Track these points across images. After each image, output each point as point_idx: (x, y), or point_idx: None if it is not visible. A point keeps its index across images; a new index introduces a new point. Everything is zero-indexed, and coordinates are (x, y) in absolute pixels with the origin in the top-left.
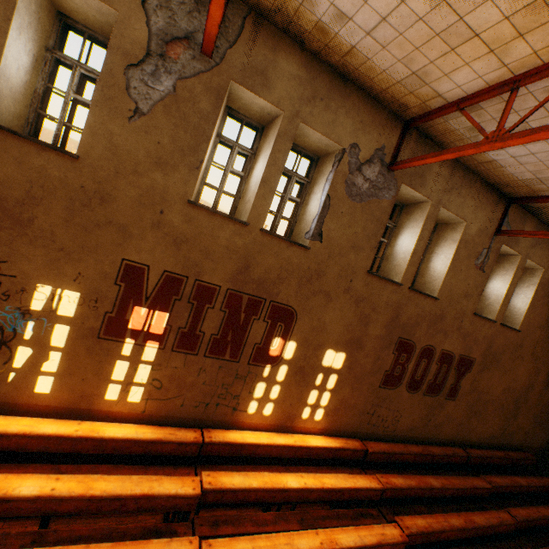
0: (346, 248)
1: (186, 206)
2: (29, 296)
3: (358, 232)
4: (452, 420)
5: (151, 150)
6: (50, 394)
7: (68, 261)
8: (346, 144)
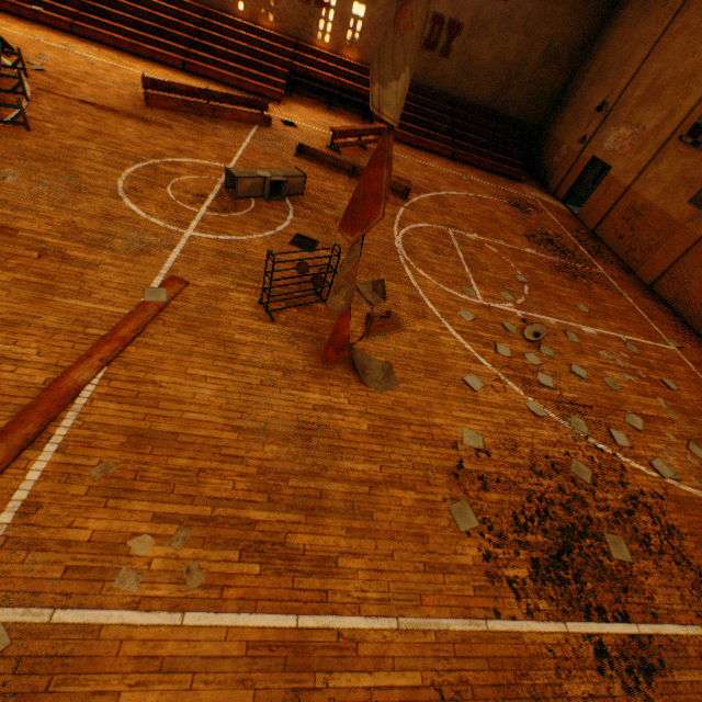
0: None
1: None
2: None
3: None
4: (447, 78)
5: None
6: (244, 12)
7: None
8: None
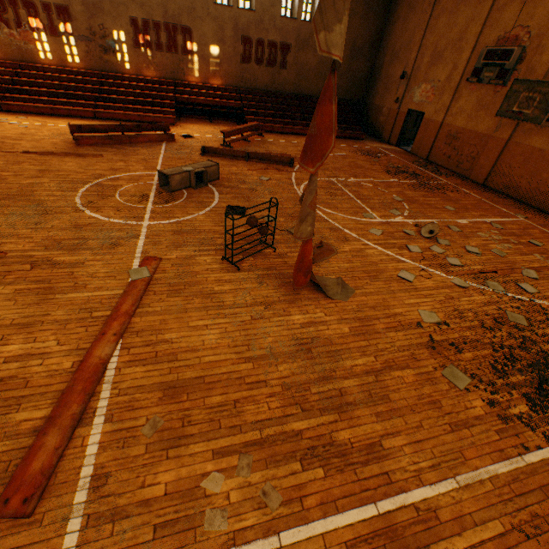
0: None
1: None
2: (113, 36)
3: None
4: (289, 82)
5: None
6: (130, 70)
7: (117, 21)
8: None
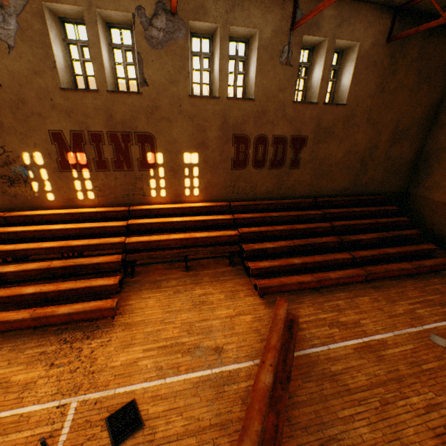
0: (167, 85)
1: (61, 92)
2: (22, 159)
3: (170, 71)
4: (302, 183)
5: (28, 67)
6: (55, 200)
7: (27, 138)
8: (133, 10)
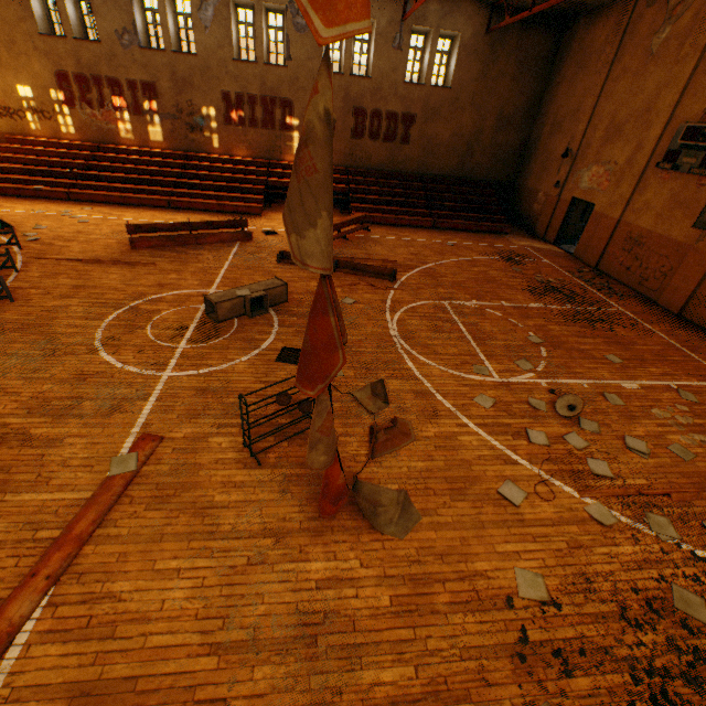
0: (305, 61)
1: (234, 62)
2: (202, 112)
3: (309, 51)
4: (412, 160)
5: (215, 43)
6: (219, 149)
7: (207, 96)
8: (287, 4)
